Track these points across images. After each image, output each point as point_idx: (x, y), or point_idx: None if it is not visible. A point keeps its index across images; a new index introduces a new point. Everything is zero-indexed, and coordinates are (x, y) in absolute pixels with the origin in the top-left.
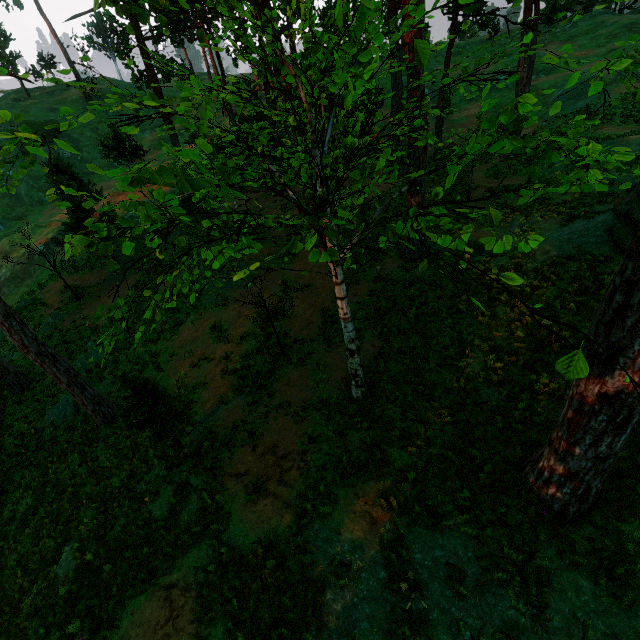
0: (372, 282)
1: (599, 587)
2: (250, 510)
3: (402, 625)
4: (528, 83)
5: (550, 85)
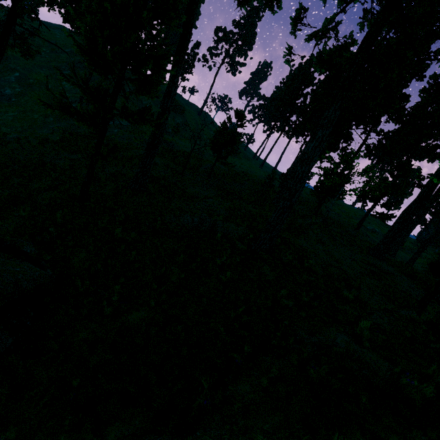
0: None
1: None
2: None
3: None
4: None
5: None
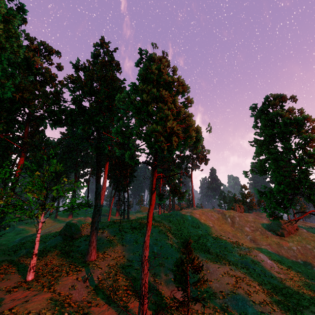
0: None
1: (103, 261)
2: (34, 301)
3: (89, 288)
4: None
5: None
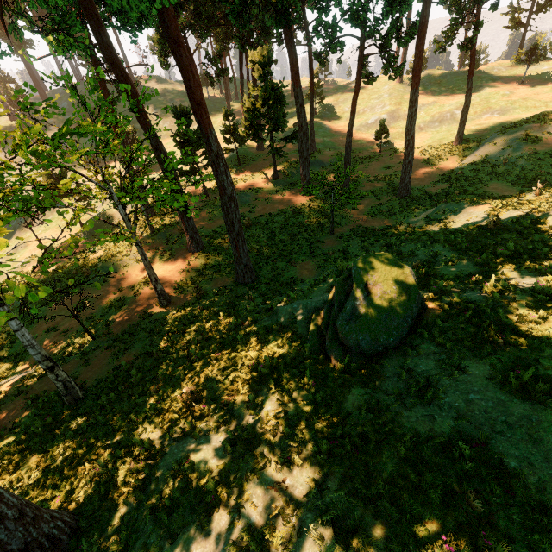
0: (195, 295)
1: None
2: None
3: None
4: (462, 124)
5: (494, 127)
